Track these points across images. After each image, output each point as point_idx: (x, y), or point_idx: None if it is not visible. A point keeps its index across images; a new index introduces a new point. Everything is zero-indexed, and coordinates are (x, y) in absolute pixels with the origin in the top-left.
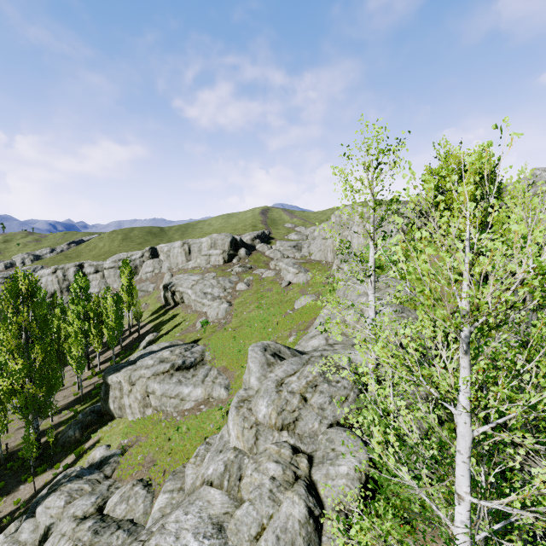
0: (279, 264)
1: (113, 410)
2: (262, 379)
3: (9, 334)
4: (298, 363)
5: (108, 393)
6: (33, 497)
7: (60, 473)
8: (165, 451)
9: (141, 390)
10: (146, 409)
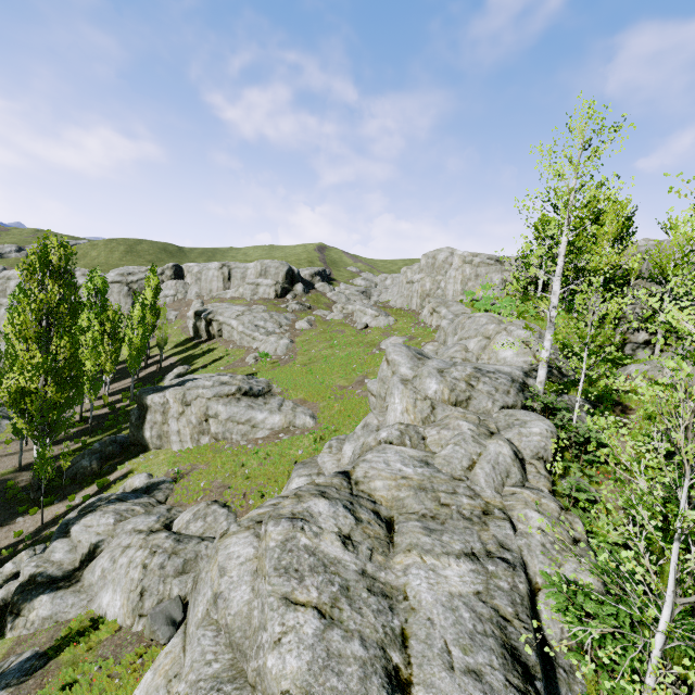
0: (348, 306)
1: (148, 439)
2: (415, 368)
3: (30, 315)
4: (445, 364)
5: (144, 417)
6: (41, 530)
7: (78, 506)
8: (243, 474)
9: (198, 412)
10: (201, 437)
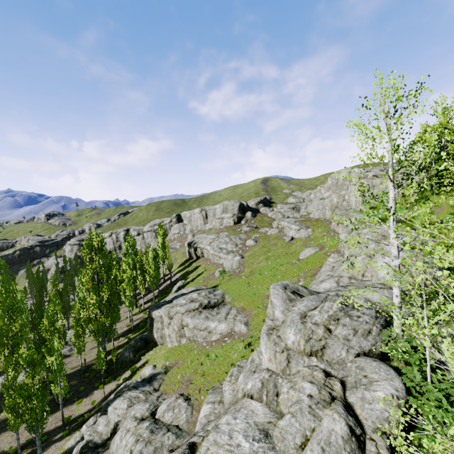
0: (281, 223)
1: (156, 339)
2: (286, 312)
3: (87, 277)
4: (316, 300)
5: (153, 325)
6: (103, 400)
7: (121, 384)
8: (200, 373)
9: (177, 323)
10: (181, 339)
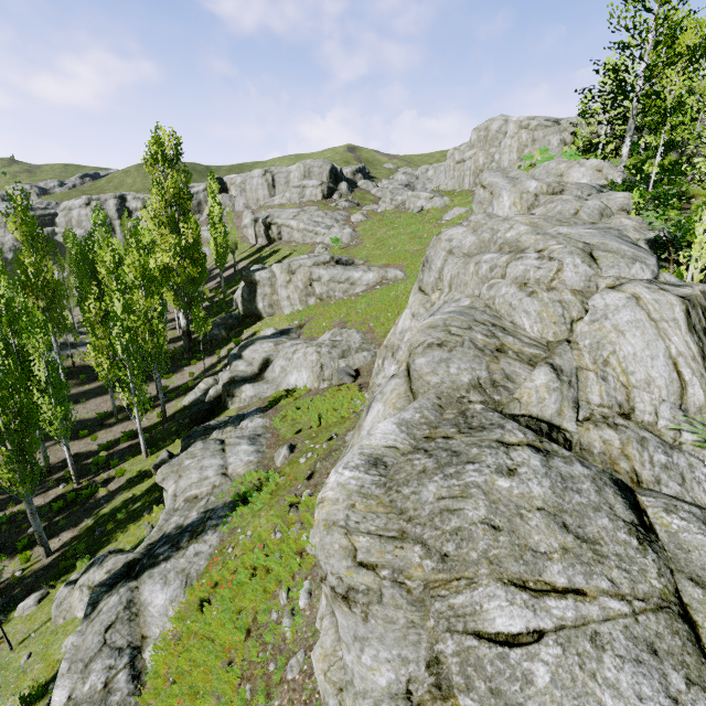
0: (397, 198)
1: (261, 310)
2: (512, 183)
3: (161, 202)
4: None
5: (255, 292)
6: (206, 372)
7: (226, 356)
8: (358, 311)
9: (303, 278)
10: (308, 299)
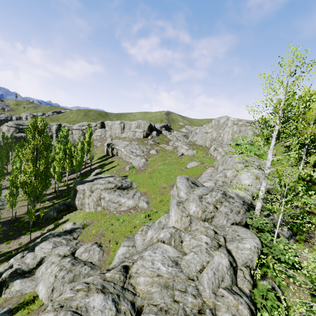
0: (176, 143)
1: (77, 205)
2: (188, 194)
3: (28, 150)
4: (207, 190)
5: (76, 195)
6: (29, 243)
7: (45, 233)
8: (110, 230)
9: (96, 196)
10: (97, 207)
